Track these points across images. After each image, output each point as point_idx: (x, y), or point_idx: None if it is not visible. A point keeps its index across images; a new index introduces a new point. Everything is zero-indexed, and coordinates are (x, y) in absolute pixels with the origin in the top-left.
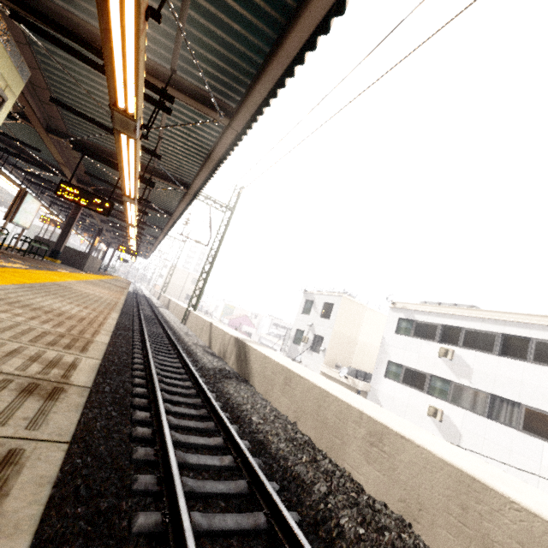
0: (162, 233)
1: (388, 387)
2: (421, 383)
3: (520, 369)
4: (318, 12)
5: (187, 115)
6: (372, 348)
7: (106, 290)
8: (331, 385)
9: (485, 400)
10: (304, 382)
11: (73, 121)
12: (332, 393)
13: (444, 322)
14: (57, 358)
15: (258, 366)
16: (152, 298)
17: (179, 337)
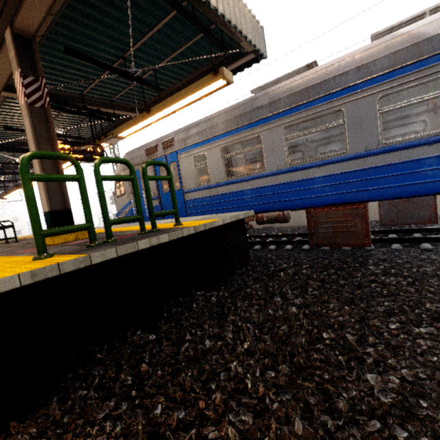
0: None
1: None
2: None
3: None
4: None
5: None
6: None
7: None
8: None
9: None
10: None
11: None
12: None
13: None
14: None
15: None
16: None
17: None
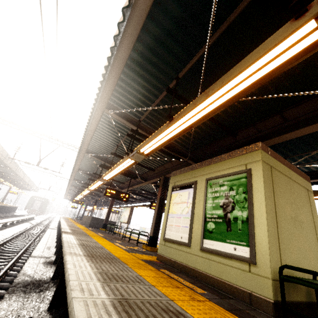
0: (140, 201)
1: None
2: None
3: None
4: None
5: None
6: None
7: None
8: None
9: None
10: None
11: None
12: None
13: None
14: None
15: None
16: None
17: None
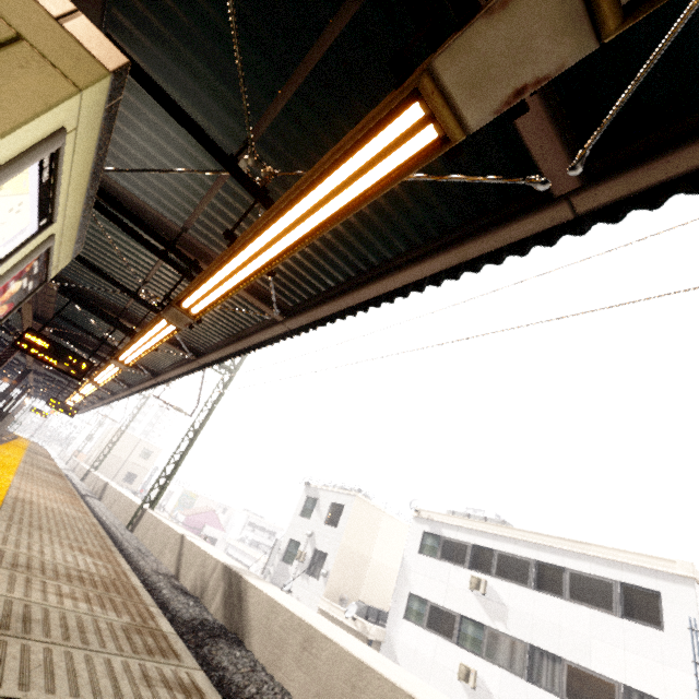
0: (128, 390)
1: (408, 634)
2: (450, 627)
3: (557, 609)
4: (400, 282)
5: (233, 297)
6: (387, 572)
7: (57, 492)
8: (365, 651)
9: (524, 653)
10: (332, 647)
11: (75, 266)
12: (372, 666)
13: (475, 541)
14: (176, 677)
15: (260, 615)
16: (73, 476)
17: (129, 558)
